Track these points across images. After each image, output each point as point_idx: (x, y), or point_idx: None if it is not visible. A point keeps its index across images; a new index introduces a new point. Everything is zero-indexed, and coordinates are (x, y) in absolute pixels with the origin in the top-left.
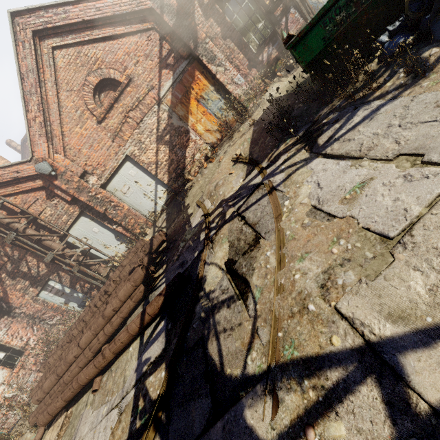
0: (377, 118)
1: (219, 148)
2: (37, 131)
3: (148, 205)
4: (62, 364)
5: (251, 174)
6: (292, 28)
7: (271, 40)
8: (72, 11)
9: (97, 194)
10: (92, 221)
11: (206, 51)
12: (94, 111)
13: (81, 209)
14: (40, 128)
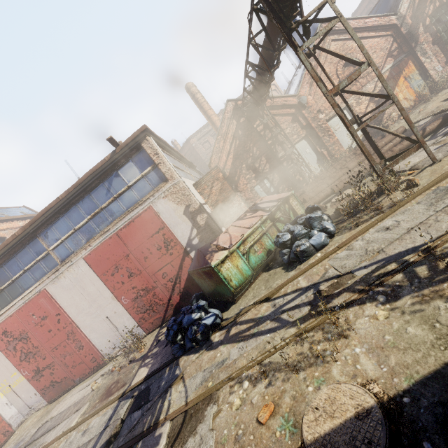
0: None
1: (413, 109)
2: (306, 80)
3: (347, 143)
4: (330, 178)
5: None
6: None
7: None
8: (351, 23)
9: (322, 124)
10: (308, 144)
11: (421, 49)
12: (339, 75)
13: (306, 133)
14: (309, 79)
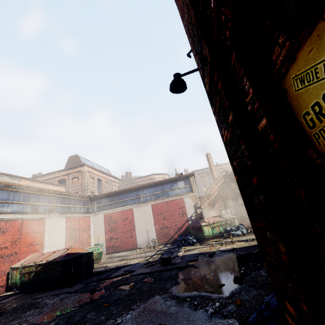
0: None
1: None
2: None
3: None
4: None
5: None
6: None
7: None
8: None
9: None
10: None
11: None
12: None
13: None
14: None
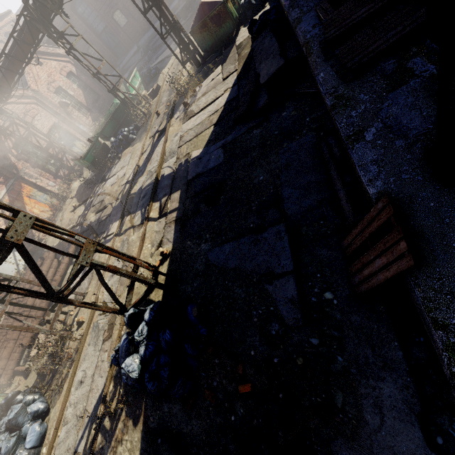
0: (116, 167)
1: (55, 218)
2: None
3: (11, 268)
4: (14, 331)
5: (87, 202)
6: (71, 161)
7: (62, 167)
8: None
9: None
10: None
11: (26, 174)
12: None
13: None
14: None
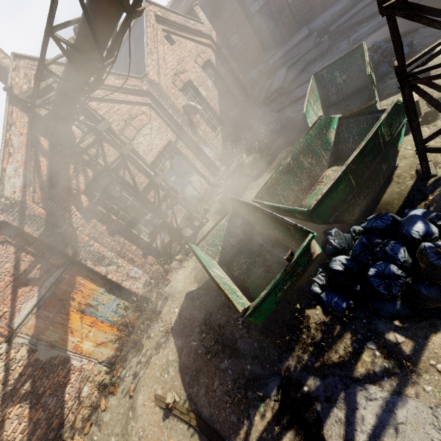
0: (407, 434)
1: (122, 365)
2: None
3: None
4: None
5: None
6: (178, 216)
7: (162, 228)
8: None
9: None
10: None
11: (91, 254)
12: None
13: None
14: None
